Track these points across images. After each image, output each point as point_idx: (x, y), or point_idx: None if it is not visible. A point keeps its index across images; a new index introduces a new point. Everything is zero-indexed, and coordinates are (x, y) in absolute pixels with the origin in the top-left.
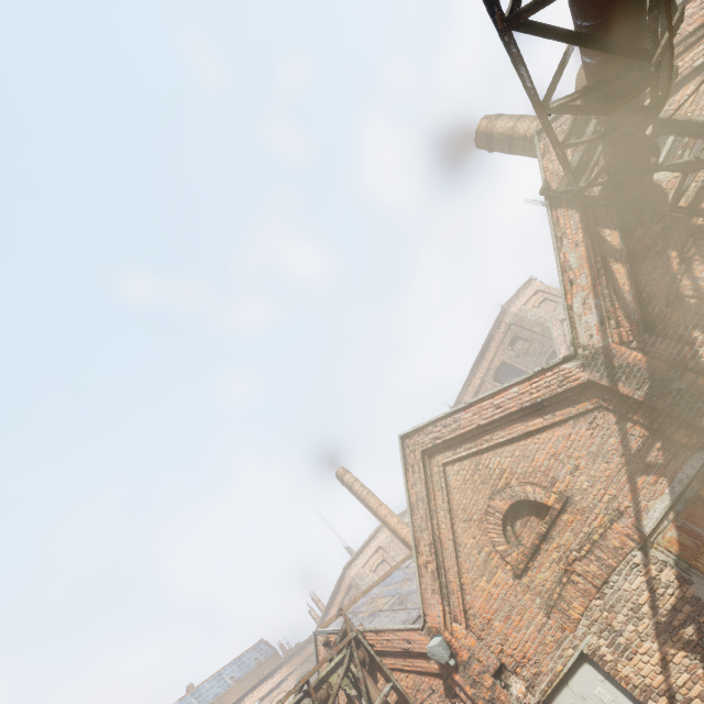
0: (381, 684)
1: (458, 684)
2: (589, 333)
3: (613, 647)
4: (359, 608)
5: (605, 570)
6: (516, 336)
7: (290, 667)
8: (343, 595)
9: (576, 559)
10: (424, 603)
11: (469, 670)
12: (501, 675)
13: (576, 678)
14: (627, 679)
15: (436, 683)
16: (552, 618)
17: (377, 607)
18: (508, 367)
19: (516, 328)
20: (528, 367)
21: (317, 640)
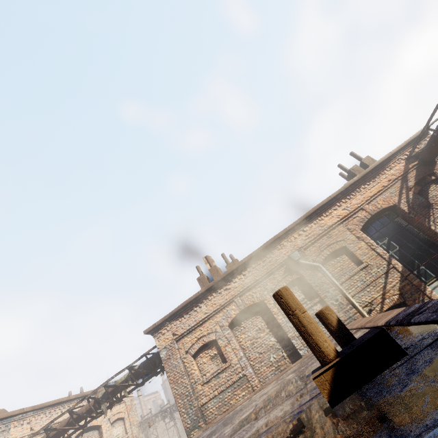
0: None
1: None
2: None
3: None
4: None
5: None
6: None
7: None
8: None
9: None
10: None
11: None
12: None
13: None
14: None
15: None
16: None
17: None
18: None
19: None
20: None
21: None
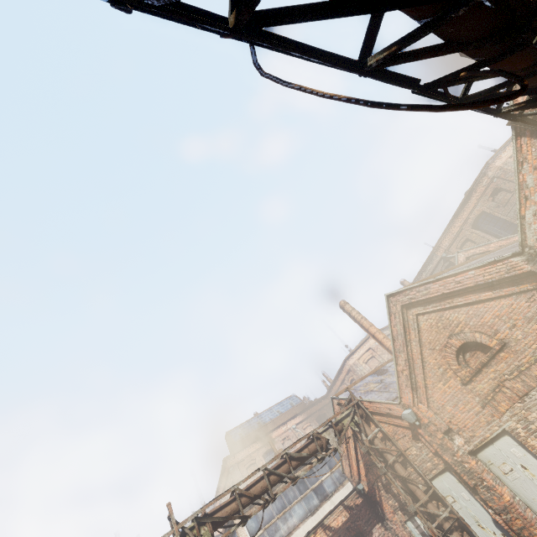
0: (372, 428)
1: (420, 434)
2: (535, 238)
3: (526, 429)
4: (358, 388)
5: (527, 388)
6: (498, 188)
7: (312, 410)
8: (344, 375)
9: (507, 379)
10: (400, 391)
11: (427, 428)
12: (448, 434)
13: (499, 441)
14: (533, 447)
15: (406, 432)
16: (486, 409)
17: (370, 389)
18: (487, 216)
19: (499, 180)
20: (507, 216)
21: (333, 401)
